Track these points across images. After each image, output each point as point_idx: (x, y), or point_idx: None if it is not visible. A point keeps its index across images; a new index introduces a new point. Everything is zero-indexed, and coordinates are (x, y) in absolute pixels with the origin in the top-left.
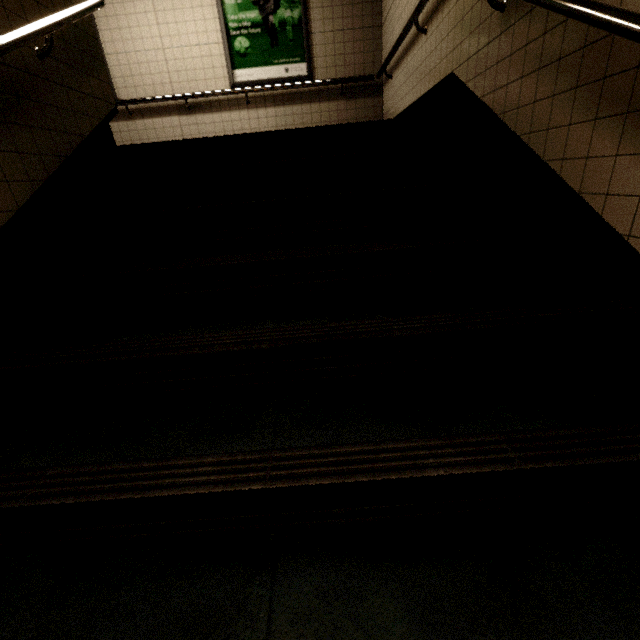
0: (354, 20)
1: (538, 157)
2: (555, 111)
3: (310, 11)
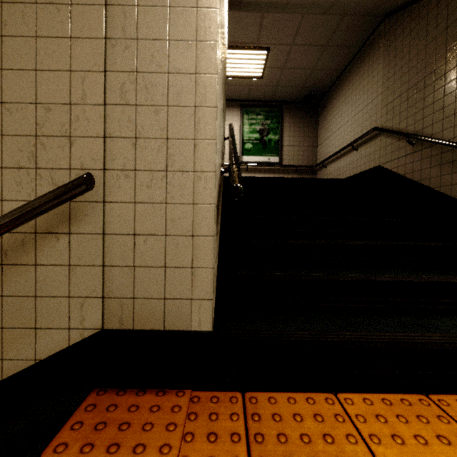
0: (304, 143)
1: (447, 196)
2: (454, 179)
3: (283, 137)
